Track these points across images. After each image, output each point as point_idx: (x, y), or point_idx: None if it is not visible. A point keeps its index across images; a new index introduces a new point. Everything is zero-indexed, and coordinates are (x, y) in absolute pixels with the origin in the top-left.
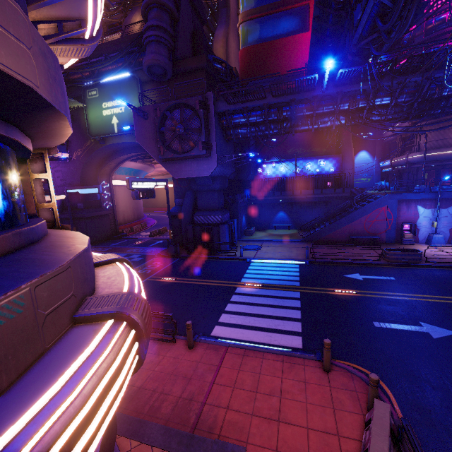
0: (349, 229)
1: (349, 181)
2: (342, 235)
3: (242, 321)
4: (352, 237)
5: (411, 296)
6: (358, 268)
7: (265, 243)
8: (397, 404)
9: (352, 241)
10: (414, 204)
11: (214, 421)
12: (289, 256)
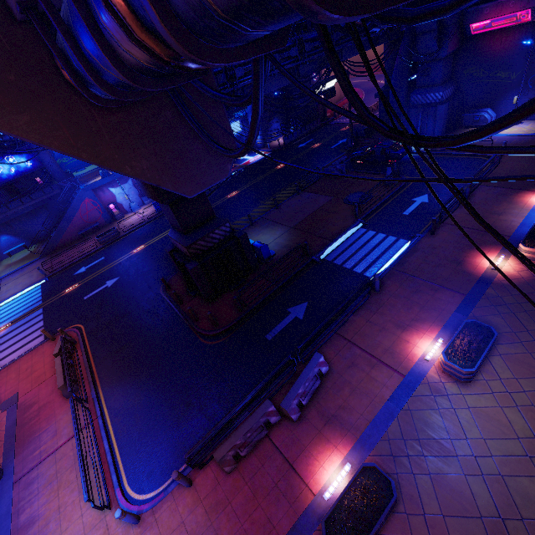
0: (73, 227)
1: (56, 170)
2: (72, 235)
3: (3, 356)
4: (80, 233)
5: (108, 267)
6: (85, 262)
7: (4, 280)
8: (84, 329)
9: (82, 236)
10: (106, 188)
11: (0, 400)
12: (31, 281)
